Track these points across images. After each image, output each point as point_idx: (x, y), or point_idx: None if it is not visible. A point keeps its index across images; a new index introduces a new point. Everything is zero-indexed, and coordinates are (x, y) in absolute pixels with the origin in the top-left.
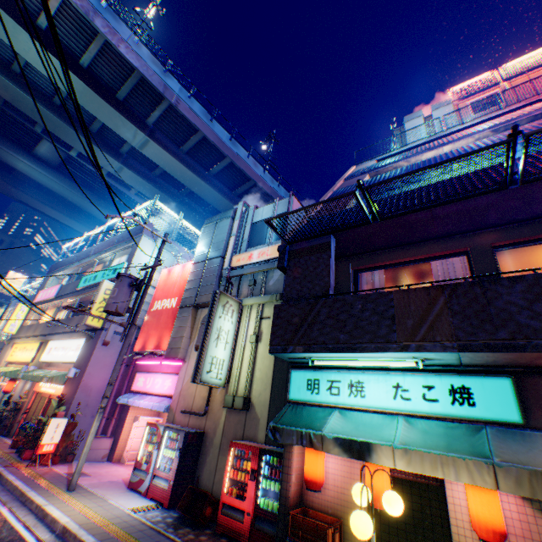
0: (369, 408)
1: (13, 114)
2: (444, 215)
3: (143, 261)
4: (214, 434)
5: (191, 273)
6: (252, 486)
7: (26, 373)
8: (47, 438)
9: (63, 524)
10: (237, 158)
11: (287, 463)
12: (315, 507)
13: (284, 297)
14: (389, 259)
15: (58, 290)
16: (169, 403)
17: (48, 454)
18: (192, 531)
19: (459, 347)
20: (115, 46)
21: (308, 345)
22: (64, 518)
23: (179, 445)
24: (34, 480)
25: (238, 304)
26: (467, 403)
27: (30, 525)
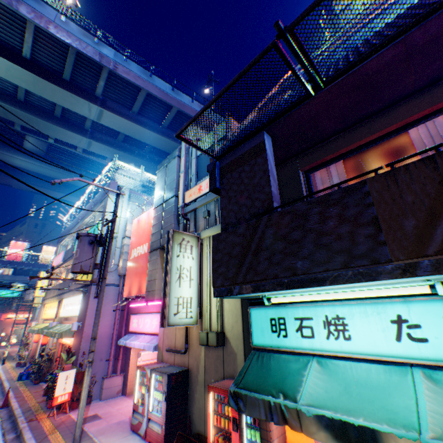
0: (361, 356)
1: None
2: (427, 43)
3: None
4: (197, 370)
5: (154, 218)
6: (236, 438)
7: (47, 330)
8: (59, 390)
9: None
10: (183, 106)
11: (264, 426)
12: None
13: (221, 224)
14: (347, 144)
15: (63, 255)
16: (157, 342)
17: (65, 402)
18: None
19: None
20: (44, 28)
21: (257, 282)
22: None
23: (164, 389)
24: (46, 436)
25: (196, 239)
26: None
27: None
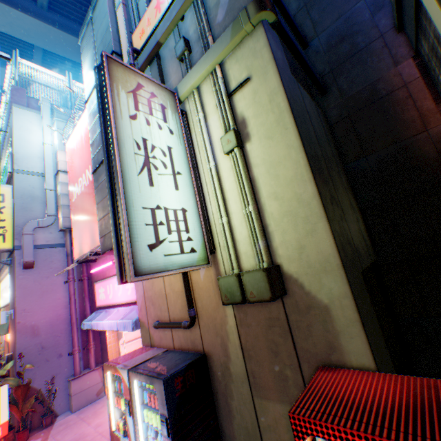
0: None
1: None
2: None
3: (32, 143)
4: (225, 356)
5: (89, 116)
6: None
7: None
8: None
9: None
10: None
11: None
12: None
13: None
14: None
15: None
16: (137, 315)
17: None
18: None
19: None
20: None
21: None
22: None
23: (161, 413)
24: None
25: (169, 96)
26: None
27: None
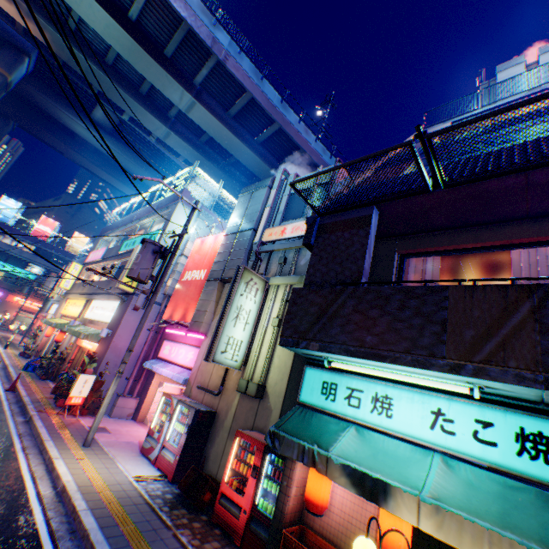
0: (395, 433)
1: (71, 76)
2: (546, 183)
3: (178, 229)
4: (226, 416)
5: (222, 245)
6: (252, 484)
7: (70, 328)
8: (76, 391)
9: (64, 483)
10: (287, 124)
11: (288, 473)
12: (315, 529)
13: (305, 280)
14: (450, 243)
15: (104, 252)
16: (188, 376)
17: (77, 406)
18: (187, 514)
19: (546, 382)
20: None
21: (325, 342)
22: (67, 476)
23: (188, 422)
24: (57, 430)
25: (264, 283)
26: (544, 459)
27: (37, 476)
